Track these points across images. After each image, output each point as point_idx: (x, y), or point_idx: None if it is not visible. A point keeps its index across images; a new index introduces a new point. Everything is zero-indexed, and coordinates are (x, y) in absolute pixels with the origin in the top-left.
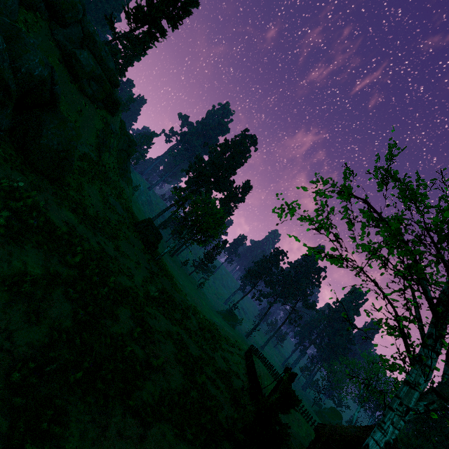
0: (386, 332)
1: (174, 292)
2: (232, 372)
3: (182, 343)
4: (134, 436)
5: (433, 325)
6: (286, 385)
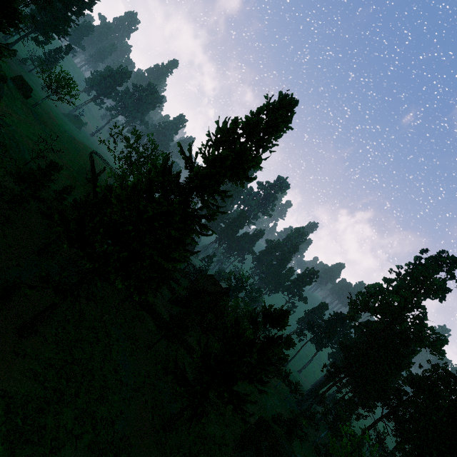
0: (127, 165)
1: (49, 127)
2: (84, 165)
3: (67, 158)
4: (69, 178)
5: (129, 167)
6: (98, 173)
